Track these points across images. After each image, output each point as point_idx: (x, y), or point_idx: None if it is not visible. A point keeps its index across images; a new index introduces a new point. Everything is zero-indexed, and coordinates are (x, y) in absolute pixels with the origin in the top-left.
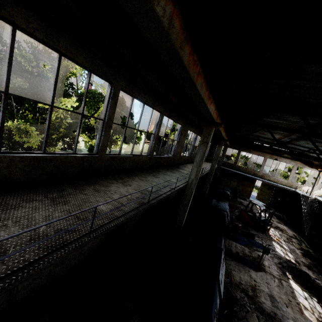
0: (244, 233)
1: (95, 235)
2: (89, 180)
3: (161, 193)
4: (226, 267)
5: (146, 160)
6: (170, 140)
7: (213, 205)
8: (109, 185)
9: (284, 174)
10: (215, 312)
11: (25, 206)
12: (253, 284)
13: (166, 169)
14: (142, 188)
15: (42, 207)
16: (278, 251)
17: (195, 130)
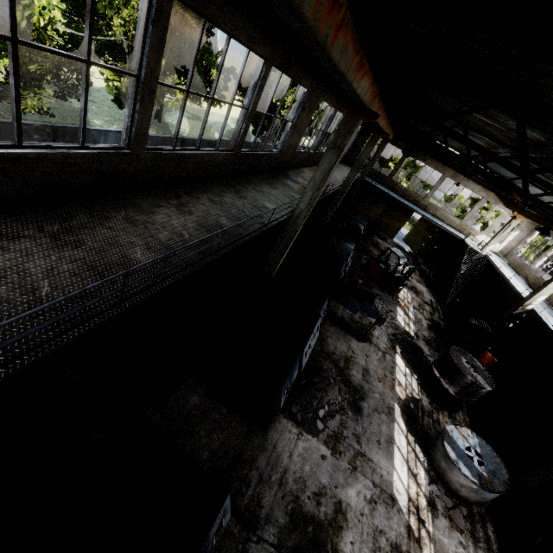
0: (362, 292)
1: (129, 305)
2: (117, 198)
3: (242, 233)
4: (321, 333)
5: (226, 161)
6: (285, 106)
7: (329, 247)
8: (153, 210)
9: (464, 207)
10: (288, 385)
11: (8, 248)
12: (350, 355)
13: (262, 179)
14: (212, 220)
15: (37, 251)
16: (400, 320)
17: (335, 99)
